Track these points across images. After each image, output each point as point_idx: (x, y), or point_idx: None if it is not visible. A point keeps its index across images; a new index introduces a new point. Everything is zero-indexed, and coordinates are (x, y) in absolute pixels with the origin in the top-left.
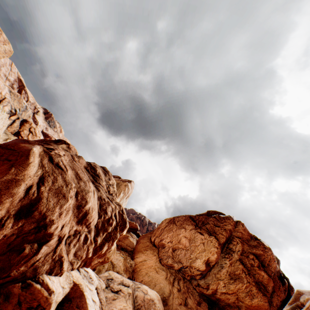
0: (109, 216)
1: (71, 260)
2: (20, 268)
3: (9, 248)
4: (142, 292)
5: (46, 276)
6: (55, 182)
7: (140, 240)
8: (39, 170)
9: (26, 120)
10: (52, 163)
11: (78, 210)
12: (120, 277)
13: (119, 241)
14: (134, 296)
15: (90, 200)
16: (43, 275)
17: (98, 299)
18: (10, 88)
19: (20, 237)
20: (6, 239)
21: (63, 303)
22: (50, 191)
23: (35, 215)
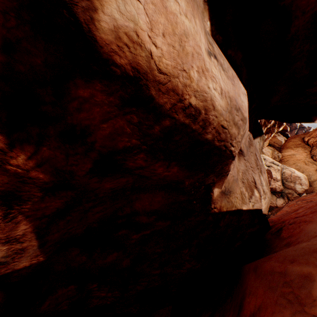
0: None
1: None
2: None
3: None
4: (289, 171)
5: None
6: None
7: (290, 140)
8: None
9: None
10: None
11: None
12: (271, 159)
13: None
14: (282, 172)
15: None
16: None
17: None
18: None
19: None
20: None
21: None
22: None
23: None
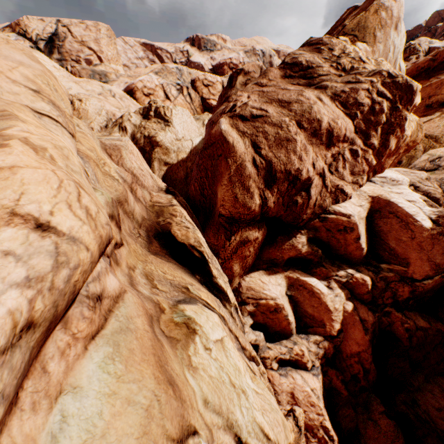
0: (367, 105)
1: (352, 181)
2: (306, 213)
3: (286, 206)
4: None
5: (334, 207)
6: (267, 137)
7: None
8: (244, 141)
9: (192, 82)
10: (247, 122)
11: (316, 138)
12: None
13: (428, 100)
14: None
15: (321, 116)
16: (331, 207)
17: (418, 195)
18: (153, 72)
19: (284, 197)
20: (277, 204)
21: (371, 216)
22: (270, 149)
23: (278, 177)
